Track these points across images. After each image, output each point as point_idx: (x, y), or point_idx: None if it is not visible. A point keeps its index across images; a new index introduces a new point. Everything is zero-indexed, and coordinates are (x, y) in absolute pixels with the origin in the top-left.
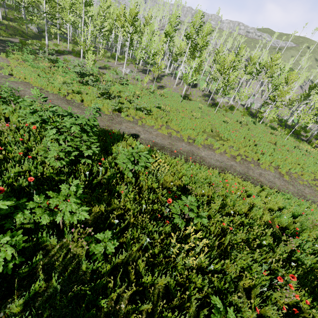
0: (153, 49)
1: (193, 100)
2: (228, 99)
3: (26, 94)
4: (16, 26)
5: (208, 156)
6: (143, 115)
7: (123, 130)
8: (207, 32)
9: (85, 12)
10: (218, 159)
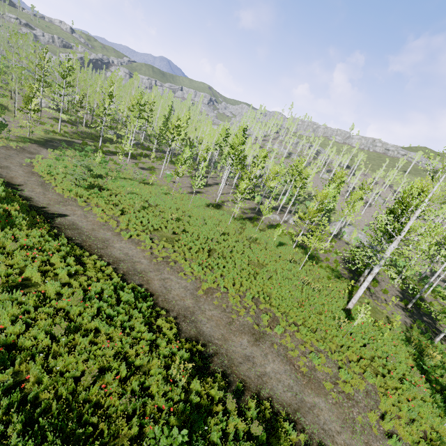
0: (187, 155)
1: (222, 209)
2: (289, 217)
3: (13, 174)
4: (94, 131)
5: (121, 248)
6: (102, 204)
7: (58, 210)
8: (237, 142)
9: (163, 123)
10: (131, 253)
